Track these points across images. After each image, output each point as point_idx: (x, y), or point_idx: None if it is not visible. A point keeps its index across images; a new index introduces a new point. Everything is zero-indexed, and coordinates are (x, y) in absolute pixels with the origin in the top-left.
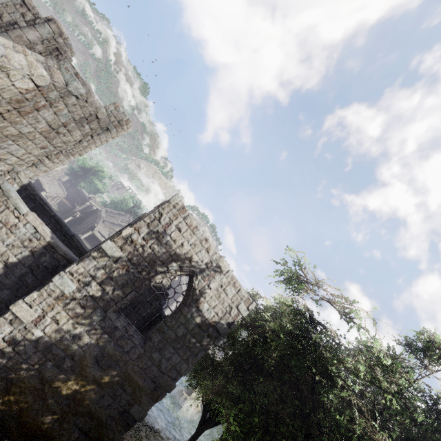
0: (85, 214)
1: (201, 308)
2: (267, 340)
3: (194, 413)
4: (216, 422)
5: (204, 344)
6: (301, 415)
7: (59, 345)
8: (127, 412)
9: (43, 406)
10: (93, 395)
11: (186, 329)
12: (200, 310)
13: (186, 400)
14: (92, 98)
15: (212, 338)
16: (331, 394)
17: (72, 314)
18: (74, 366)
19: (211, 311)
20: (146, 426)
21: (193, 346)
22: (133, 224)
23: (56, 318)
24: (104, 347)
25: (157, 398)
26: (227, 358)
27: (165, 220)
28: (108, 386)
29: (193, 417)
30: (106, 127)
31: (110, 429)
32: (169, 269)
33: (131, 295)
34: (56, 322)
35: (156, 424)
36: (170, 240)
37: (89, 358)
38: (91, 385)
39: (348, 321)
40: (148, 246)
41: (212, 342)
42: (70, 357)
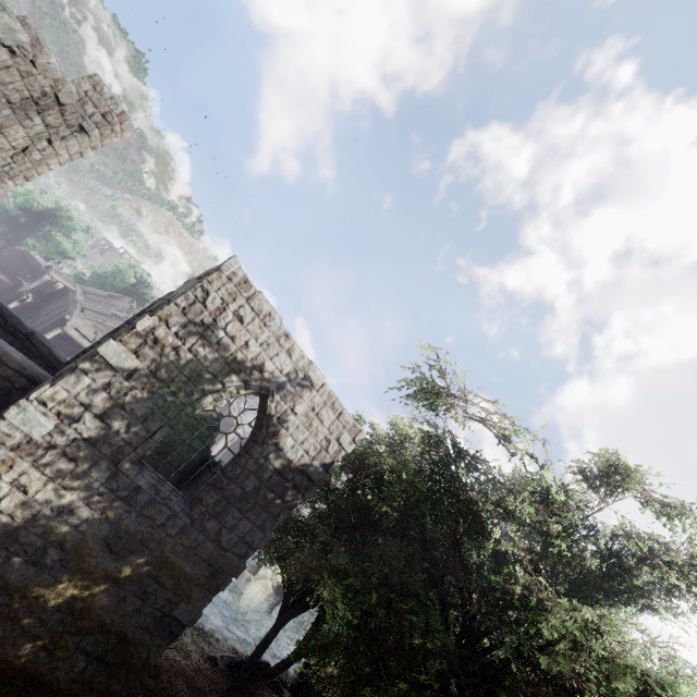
0: (42, 298)
1: (282, 445)
2: (384, 484)
3: (263, 598)
4: (305, 606)
5: (288, 500)
6: (432, 580)
7: (33, 528)
8: (168, 616)
9: (14, 631)
10: (106, 599)
11: (259, 479)
12: (281, 448)
13: (250, 582)
14: (46, 57)
15: (301, 490)
16: (483, 549)
17: (51, 473)
18: (65, 558)
19: (299, 449)
20: (191, 629)
21: (271, 505)
22: (156, 311)
23: (21, 483)
24: (119, 522)
25: (217, 588)
26: (319, 516)
27: (214, 302)
28: (132, 583)
29: (261, 604)
30: (78, 125)
31: (141, 646)
32: (227, 387)
33: (161, 434)
34: (22, 489)
35: (206, 622)
36: (225, 337)
37: (94, 543)
38: (102, 585)
39: (509, 447)
40: (186, 348)
41: (301, 496)
42: (57, 546)
